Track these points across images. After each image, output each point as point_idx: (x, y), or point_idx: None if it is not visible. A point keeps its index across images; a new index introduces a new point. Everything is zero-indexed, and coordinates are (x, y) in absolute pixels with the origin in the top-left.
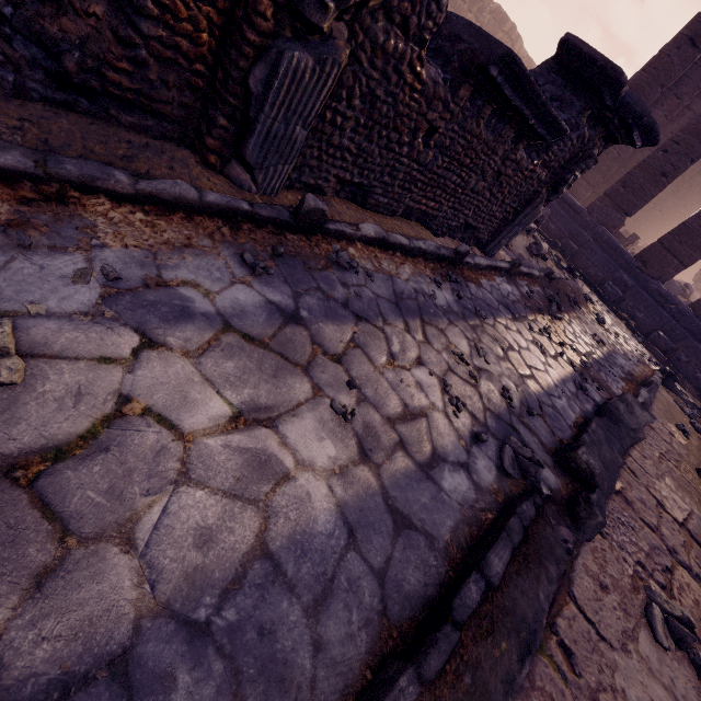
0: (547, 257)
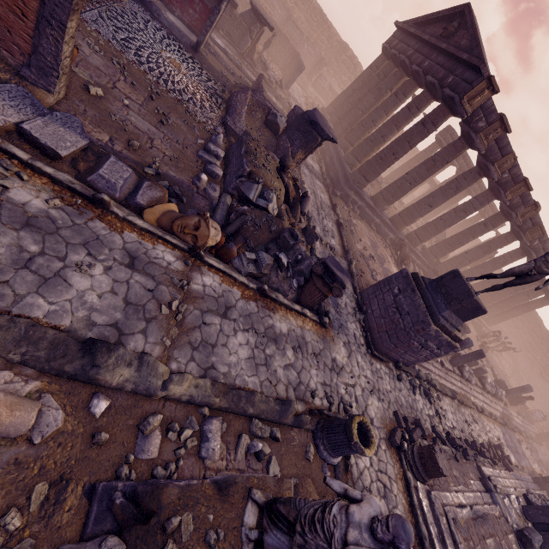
0: (276, 88)
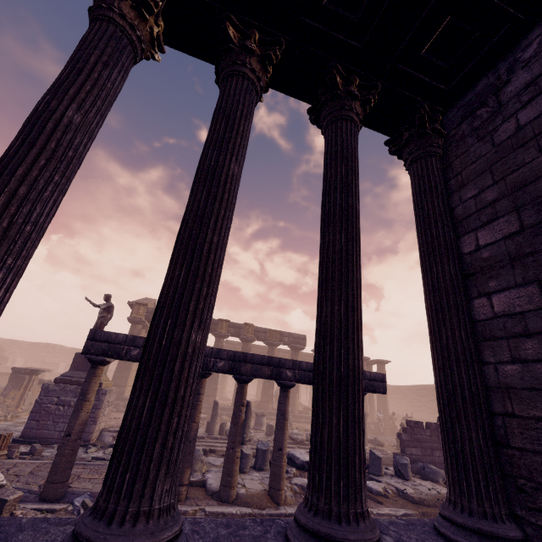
0: None
